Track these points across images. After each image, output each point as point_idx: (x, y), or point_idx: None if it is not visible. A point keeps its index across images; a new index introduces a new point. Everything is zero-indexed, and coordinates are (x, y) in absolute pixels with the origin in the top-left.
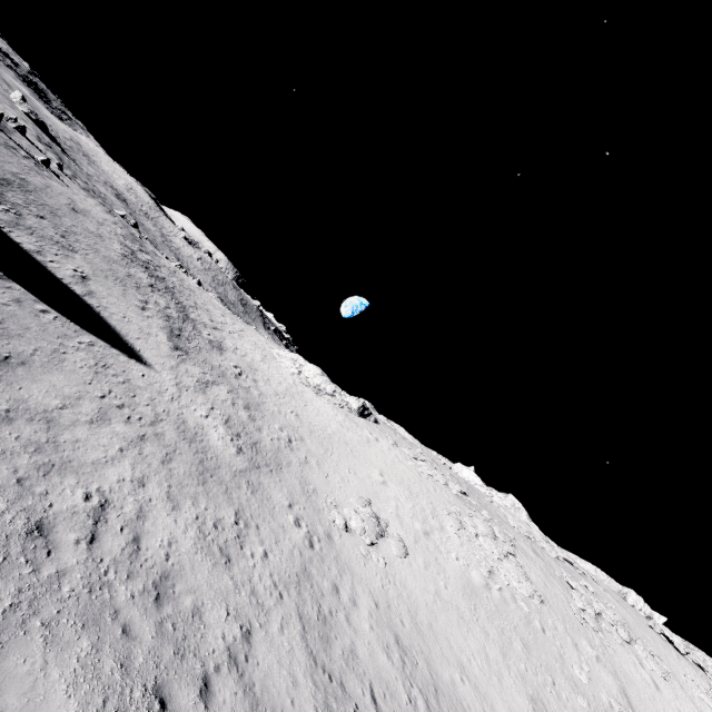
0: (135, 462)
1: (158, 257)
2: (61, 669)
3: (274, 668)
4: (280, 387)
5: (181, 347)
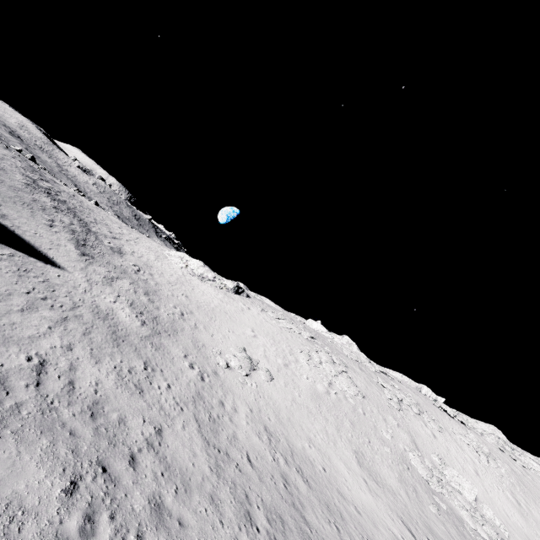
0: (62, 335)
1: (57, 184)
2: (31, 455)
3: (179, 448)
4: (172, 278)
5: (88, 253)
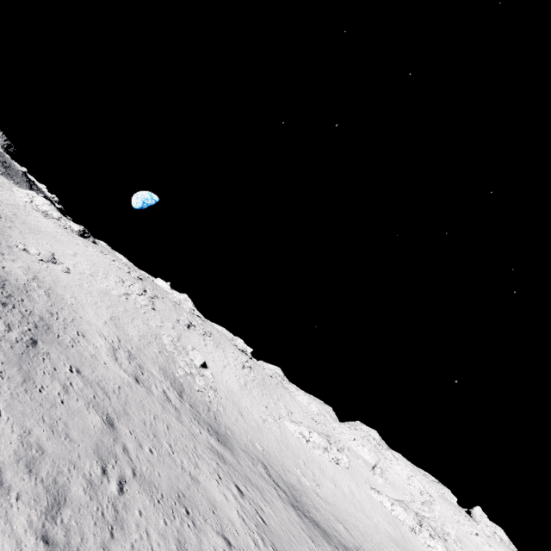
0: None
1: None
2: None
3: None
4: (7, 201)
5: None
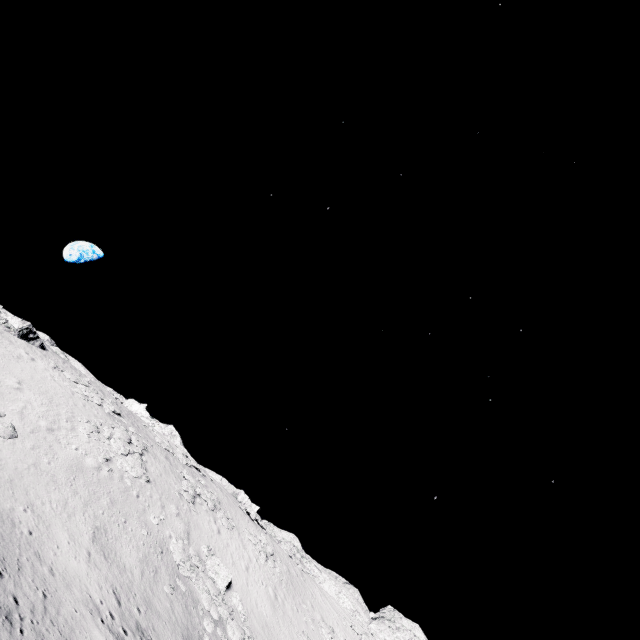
0: None
1: None
2: None
3: None
4: None
5: None
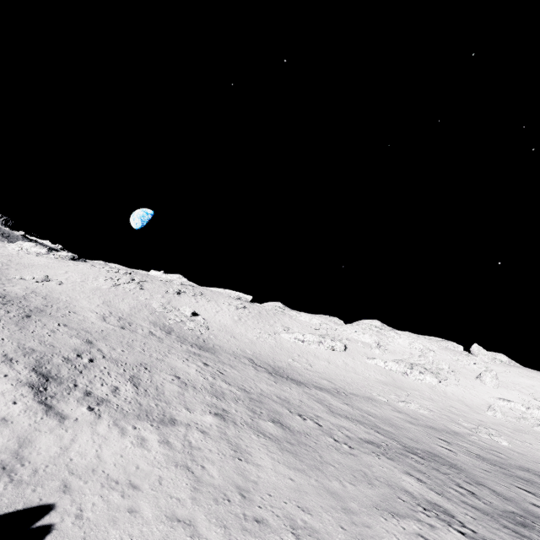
0: None
1: None
2: None
3: None
4: (1, 254)
5: None
